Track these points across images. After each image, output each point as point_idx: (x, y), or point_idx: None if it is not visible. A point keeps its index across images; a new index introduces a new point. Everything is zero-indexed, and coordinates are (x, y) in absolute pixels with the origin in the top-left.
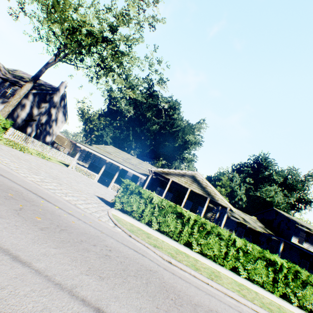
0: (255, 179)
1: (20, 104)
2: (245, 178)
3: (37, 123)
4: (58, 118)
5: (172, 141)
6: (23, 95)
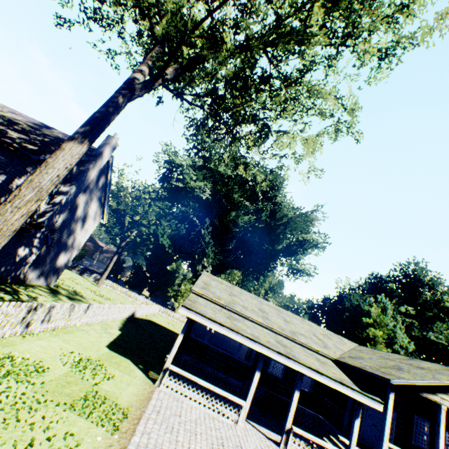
0: (411, 305)
1: (6, 189)
2: (397, 305)
3: (44, 232)
4: (88, 212)
5: (266, 239)
6: (50, 185)
